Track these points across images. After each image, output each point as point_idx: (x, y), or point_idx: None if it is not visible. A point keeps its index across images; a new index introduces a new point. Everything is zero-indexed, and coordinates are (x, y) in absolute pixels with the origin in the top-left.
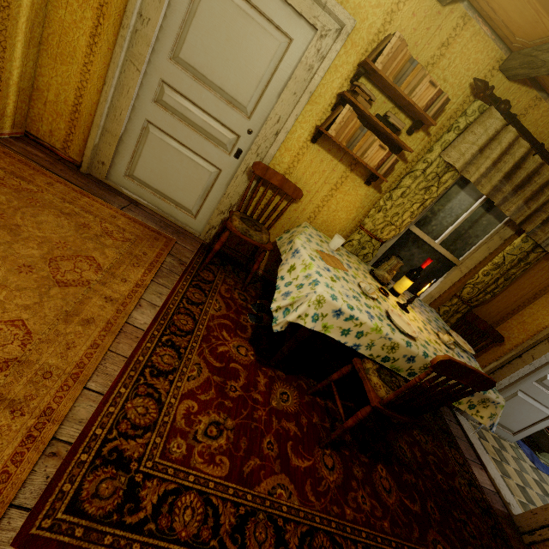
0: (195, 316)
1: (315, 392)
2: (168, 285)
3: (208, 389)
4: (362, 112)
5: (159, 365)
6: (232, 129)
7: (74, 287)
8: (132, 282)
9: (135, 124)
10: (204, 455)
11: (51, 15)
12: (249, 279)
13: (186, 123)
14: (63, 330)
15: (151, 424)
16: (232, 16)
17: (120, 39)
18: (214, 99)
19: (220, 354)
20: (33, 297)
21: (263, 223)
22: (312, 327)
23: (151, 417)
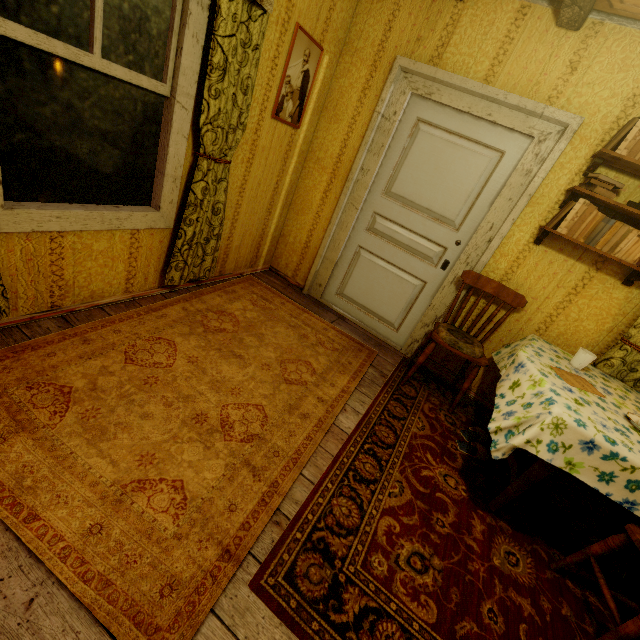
0: (396, 431)
1: (562, 570)
2: (370, 395)
3: (411, 513)
4: (604, 203)
5: (362, 472)
6: (438, 243)
7: (296, 385)
8: (339, 387)
9: (349, 251)
10: (407, 587)
11: (299, 185)
12: (457, 399)
13: (393, 244)
14: (288, 419)
15: (353, 528)
16: (441, 149)
17: (345, 189)
18: (421, 219)
19: (424, 478)
20: (270, 389)
21: (475, 335)
22: (548, 459)
23: (353, 521)
